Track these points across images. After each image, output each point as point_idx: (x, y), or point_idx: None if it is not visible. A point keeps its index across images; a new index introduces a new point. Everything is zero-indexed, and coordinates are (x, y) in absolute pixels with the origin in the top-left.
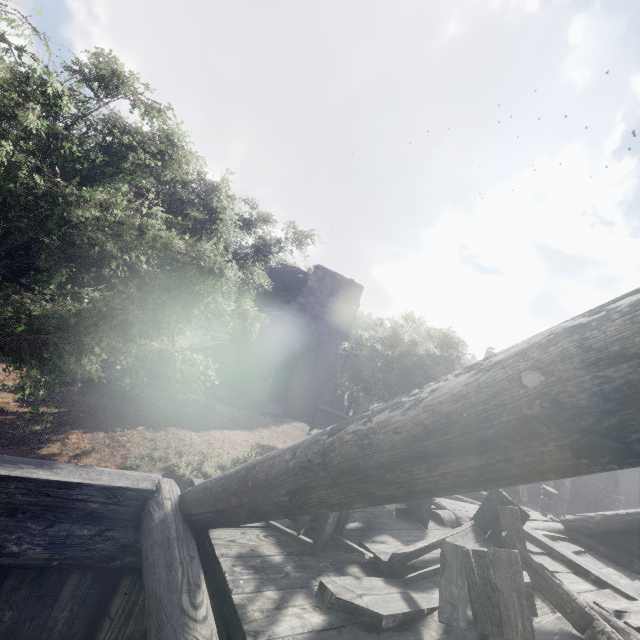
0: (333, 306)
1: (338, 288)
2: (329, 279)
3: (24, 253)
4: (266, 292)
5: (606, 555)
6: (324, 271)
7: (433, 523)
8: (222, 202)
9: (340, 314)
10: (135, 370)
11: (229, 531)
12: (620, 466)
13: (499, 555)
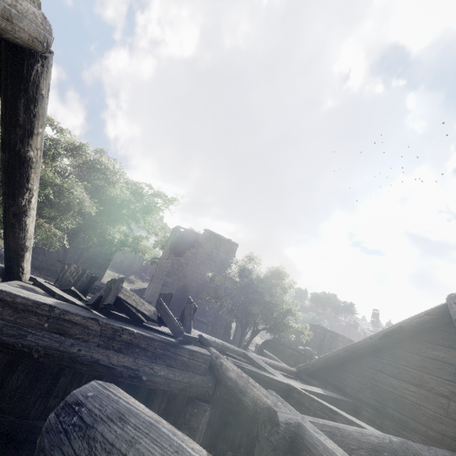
0: (216, 255)
1: (220, 244)
2: (213, 238)
3: None
4: (178, 248)
5: (315, 385)
6: (210, 233)
7: None
8: (117, 179)
9: (221, 261)
10: None
11: (28, 284)
12: (6, 151)
13: (119, 279)
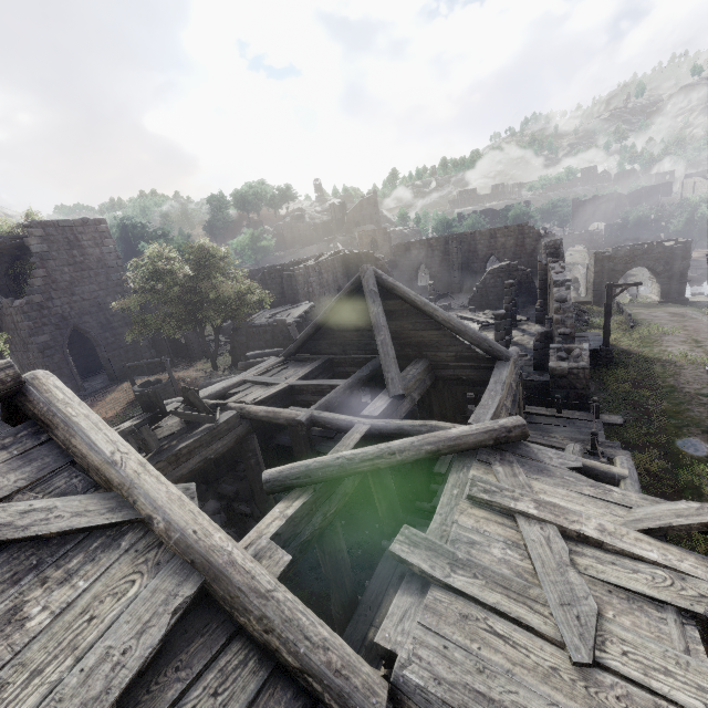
0: (84, 258)
1: (75, 236)
2: (55, 232)
3: None
4: None
5: (301, 360)
6: (41, 226)
7: None
8: None
9: (99, 262)
10: None
11: None
12: None
13: (142, 429)
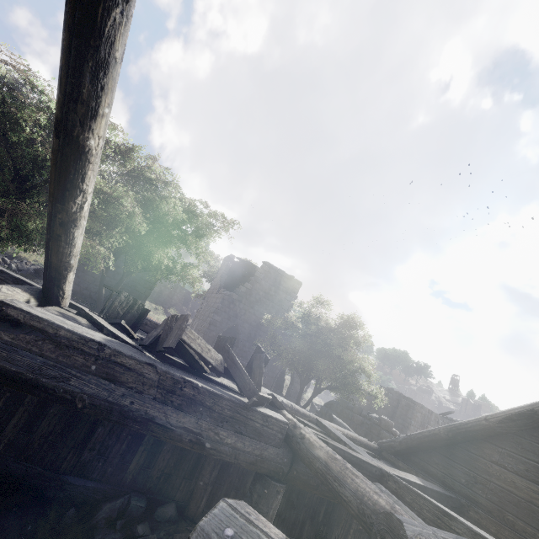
0: (274, 294)
1: (280, 281)
2: (273, 273)
3: (36, 193)
4: (229, 282)
5: (402, 469)
6: (270, 266)
7: (231, 382)
8: (170, 192)
9: (280, 301)
10: (102, 301)
11: (67, 311)
12: (60, 137)
13: (182, 317)
